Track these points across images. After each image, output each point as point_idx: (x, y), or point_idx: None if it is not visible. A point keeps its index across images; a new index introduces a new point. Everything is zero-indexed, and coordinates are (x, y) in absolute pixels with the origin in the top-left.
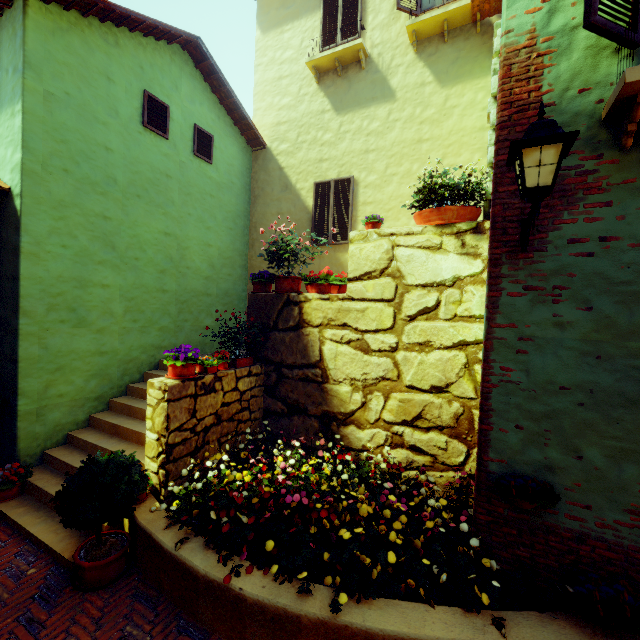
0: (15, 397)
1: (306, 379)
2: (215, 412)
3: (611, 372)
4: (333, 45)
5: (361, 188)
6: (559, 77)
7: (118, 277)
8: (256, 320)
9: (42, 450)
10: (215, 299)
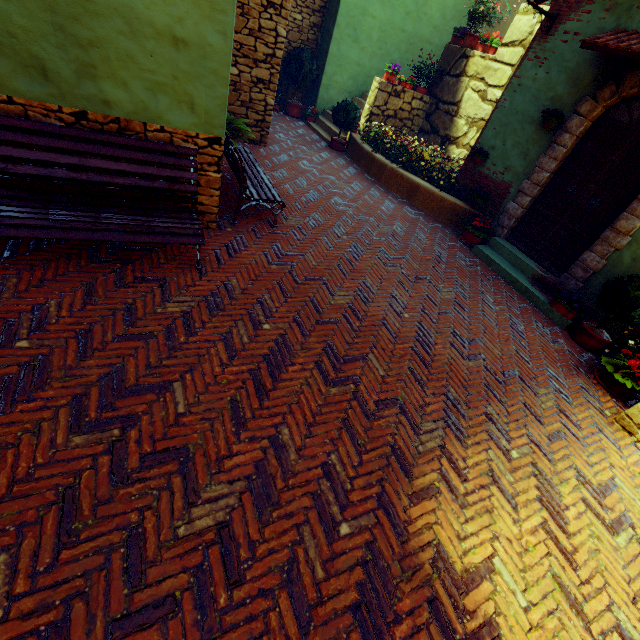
0: (322, 74)
1: (447, 112)
2: (395, 110)
3: (535, 107)
4: None
5: None
6: None
7: (382, 12)
8: (441, 65)
9: (323, 108)
10: (434, 49)
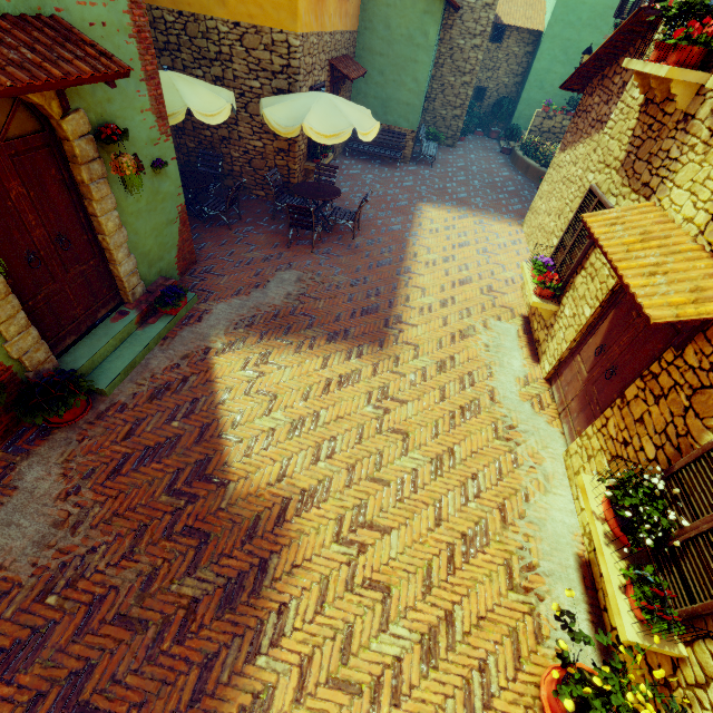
0: (515, 111)
1: None
2: (549, 128)
3: None
4: None
5: None
6: None
7: (562, 69)
8: None
9: None
10: None
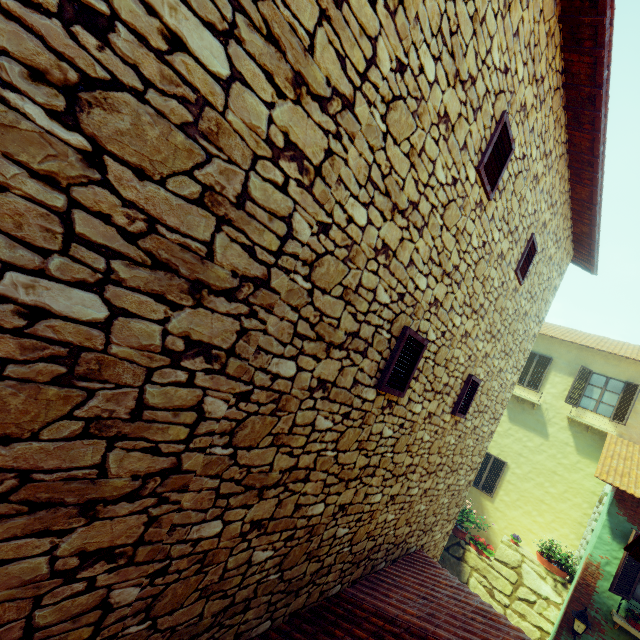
0: None
1: None
2: None
3: None
4: (520, 385)
5: (509, 472)
6: (602, 586)
7: None
8: None
9: None
10: None
